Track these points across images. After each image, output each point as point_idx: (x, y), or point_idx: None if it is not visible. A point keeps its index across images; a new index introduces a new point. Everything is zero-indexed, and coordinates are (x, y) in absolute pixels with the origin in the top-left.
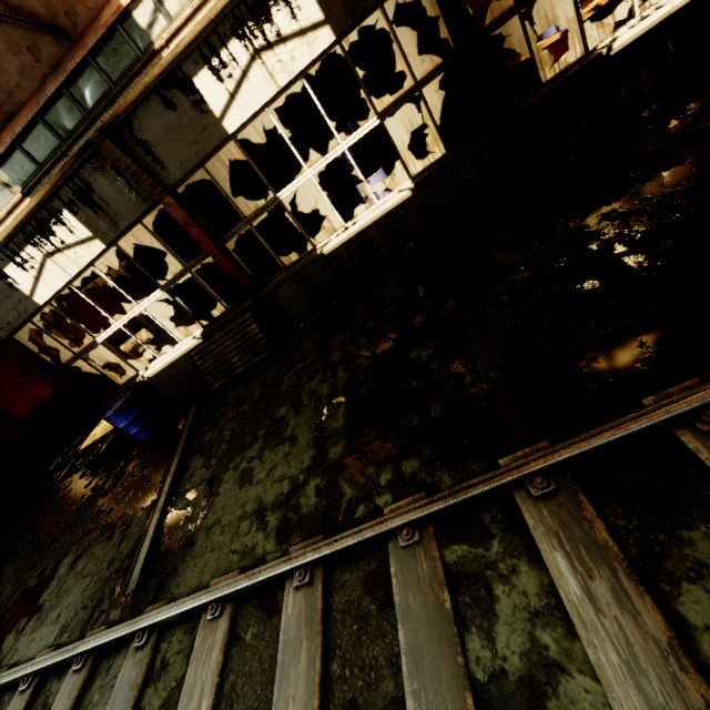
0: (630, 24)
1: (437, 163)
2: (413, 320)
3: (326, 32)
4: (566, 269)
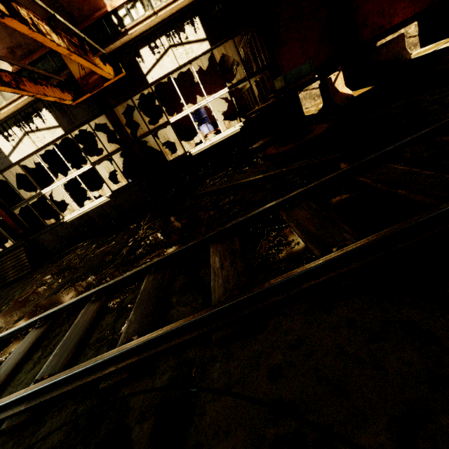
0: (201, 145)
1: (123, 187)
2: (72, 263)
3: (60, 130)
4: (116, 248)
